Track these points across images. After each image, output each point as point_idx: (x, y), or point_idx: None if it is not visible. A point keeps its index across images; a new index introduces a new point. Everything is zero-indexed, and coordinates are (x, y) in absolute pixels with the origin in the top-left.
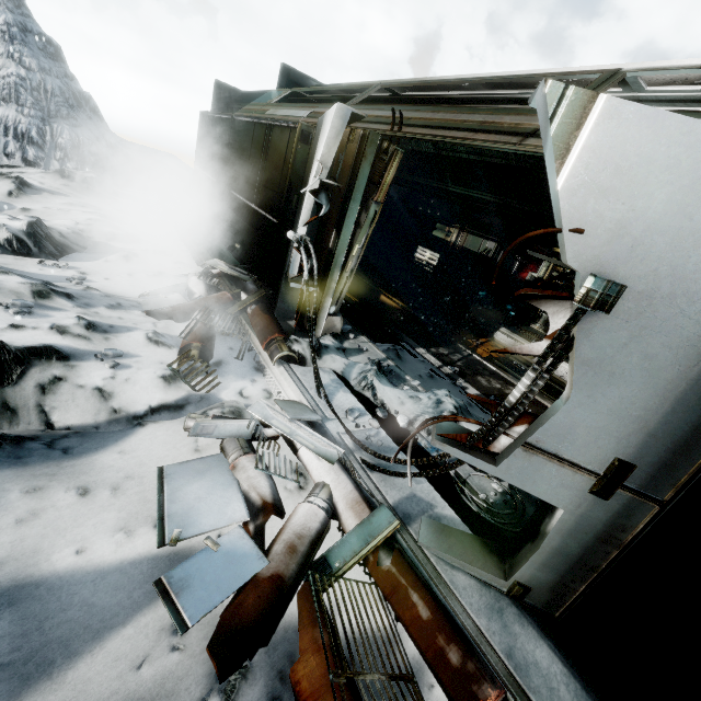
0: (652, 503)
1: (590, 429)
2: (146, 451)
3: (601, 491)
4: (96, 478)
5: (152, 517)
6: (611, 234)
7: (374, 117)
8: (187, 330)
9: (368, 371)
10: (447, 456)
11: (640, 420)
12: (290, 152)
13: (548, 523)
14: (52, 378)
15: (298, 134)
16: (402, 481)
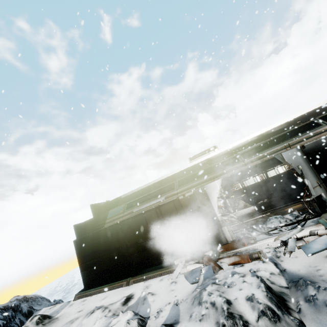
0: (322, 183)
1: (312, 181)
2: (297, 266)
3: (320, 186)
4: (312, 270)
5: (325, 259)
6: (293, 162)
7: (197, 183)
8: (235, 259)
9: (262, 226)
10: (310, 201)
11: (312, 176)
12: (178, 206)
13: (323, 197)
14: (267, 280)
15: (177, 200)
16: (306, 223)
